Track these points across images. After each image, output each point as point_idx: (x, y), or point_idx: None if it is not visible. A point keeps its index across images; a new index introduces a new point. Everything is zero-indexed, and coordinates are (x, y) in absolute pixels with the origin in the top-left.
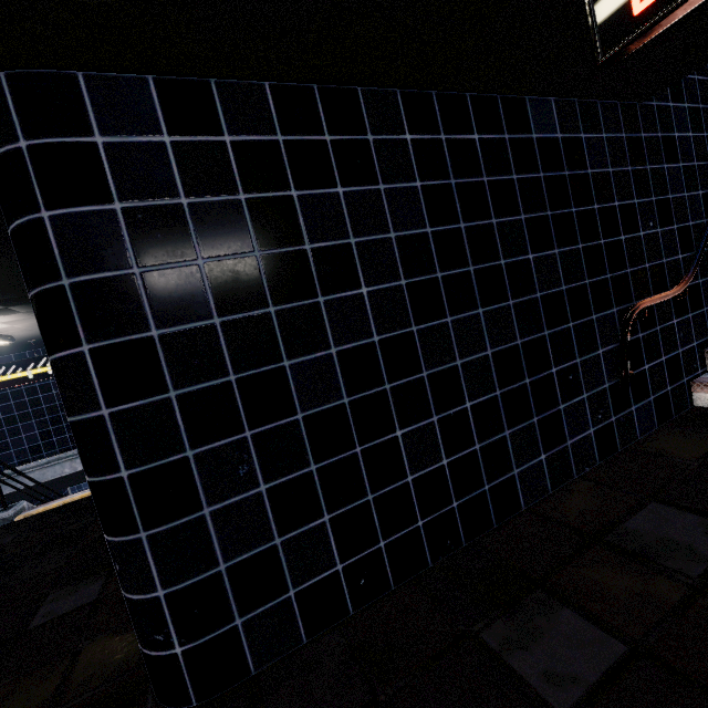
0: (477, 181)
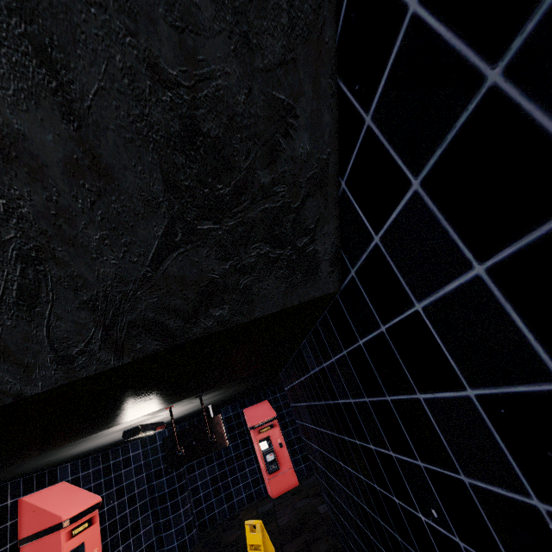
0: (312, 404)
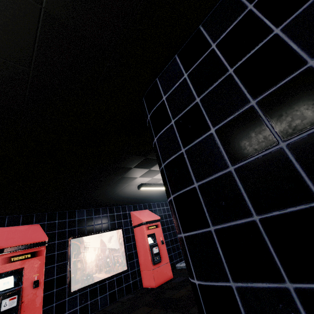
0: None
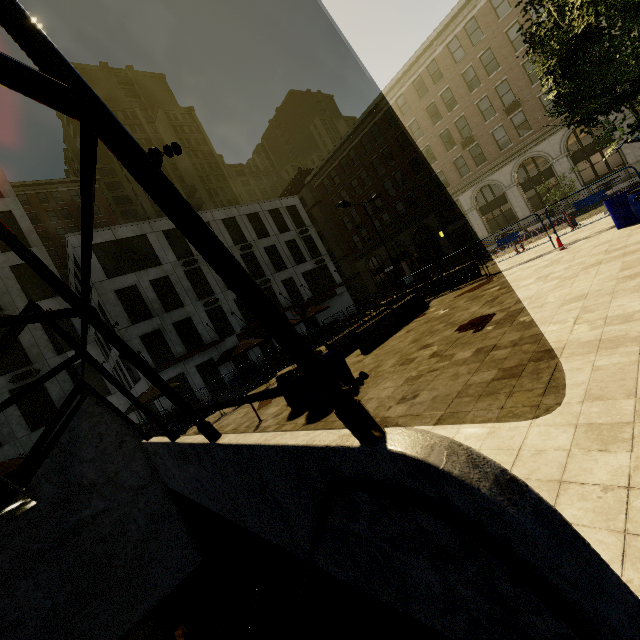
0: None
